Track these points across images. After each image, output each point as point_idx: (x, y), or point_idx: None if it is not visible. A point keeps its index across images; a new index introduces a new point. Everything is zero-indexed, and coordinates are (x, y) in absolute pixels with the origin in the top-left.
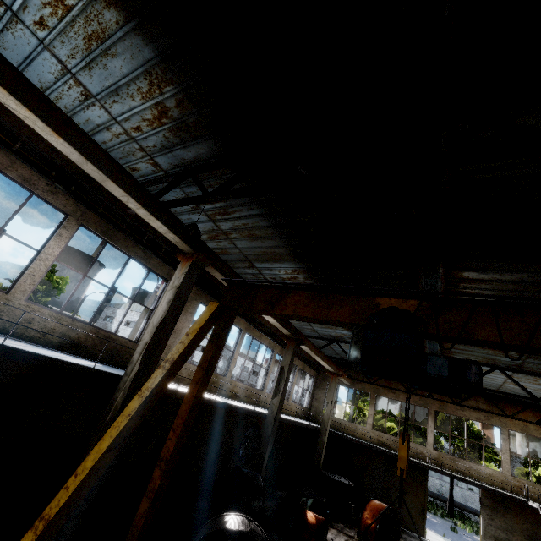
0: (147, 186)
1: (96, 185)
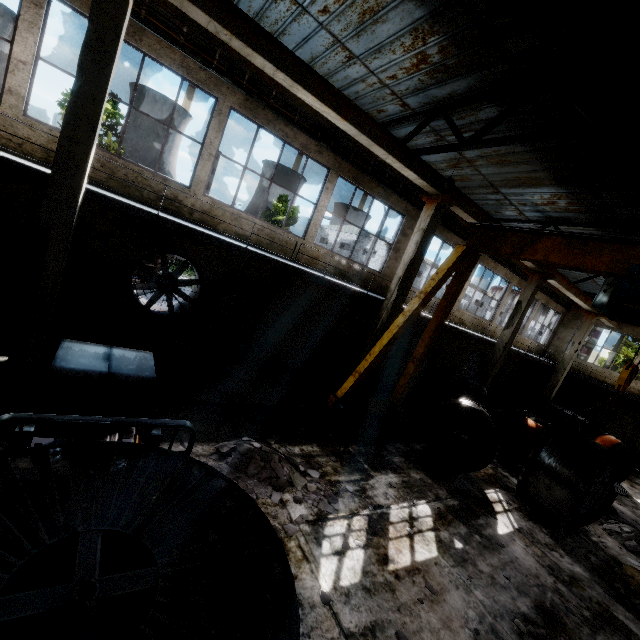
0: (392, 126)
1: (347, 134)
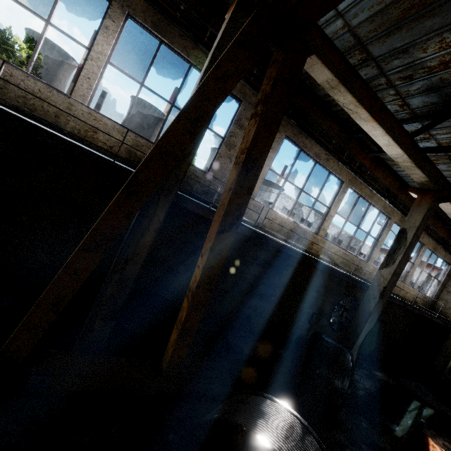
0: None
1: None
